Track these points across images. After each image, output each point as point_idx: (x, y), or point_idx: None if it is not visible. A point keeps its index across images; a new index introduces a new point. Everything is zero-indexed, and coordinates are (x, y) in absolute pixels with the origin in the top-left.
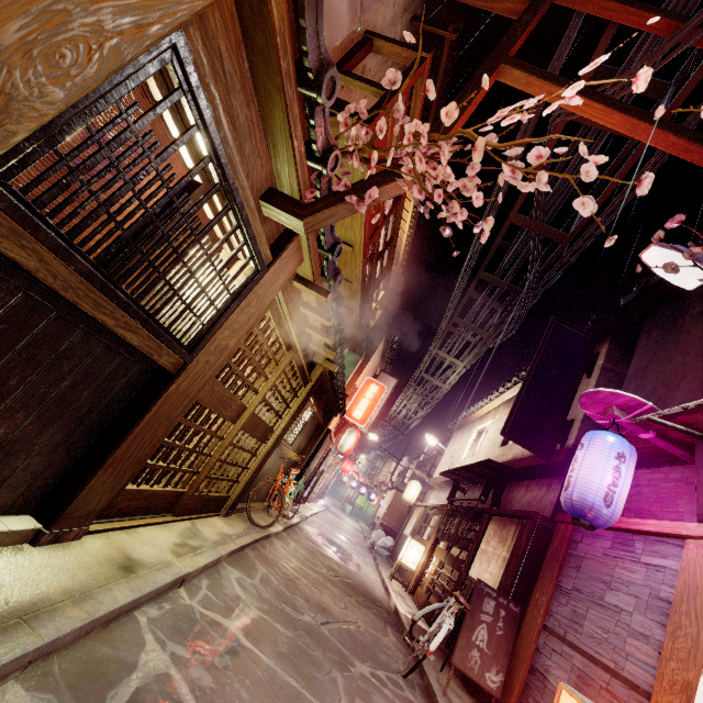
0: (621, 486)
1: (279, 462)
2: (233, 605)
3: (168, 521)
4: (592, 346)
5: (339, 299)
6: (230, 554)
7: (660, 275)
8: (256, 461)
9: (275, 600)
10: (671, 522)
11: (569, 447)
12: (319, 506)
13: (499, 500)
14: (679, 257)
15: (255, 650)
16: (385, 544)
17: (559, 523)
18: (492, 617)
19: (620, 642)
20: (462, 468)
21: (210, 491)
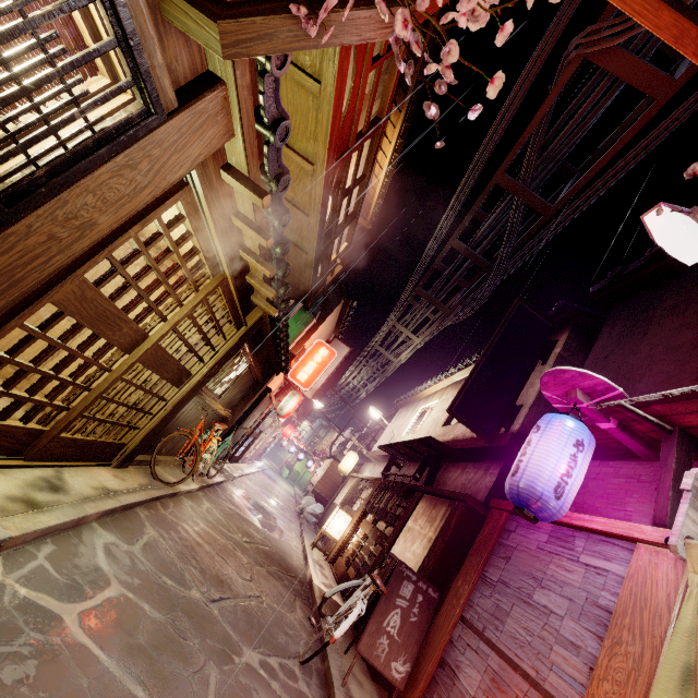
0: (574, 477)
1: (203, 415)
2: (82, 581)
3: (11, 465)
4: (552, 333)
5: (284, 215)
6: (105, 513)
7: (661, 243)
8: (165, 408)
9: (155, 572)
10: (623, 522)
11: (513, 432)
12: (252, 468)
13: (433, 479)
14: (688, 222)
15: (91, 647)
16: (314, 511)
17: (494, 509)
18: (408, 602)
19: (545, 648)
20: (402, 443)
21: (103, 436)
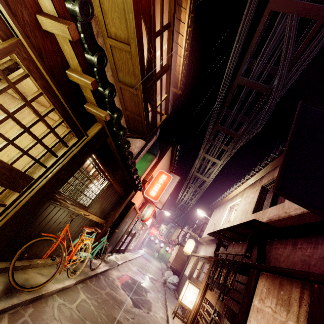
0: None
1: (77, 222)
2: None
3: None
4: None
5: None
6: None
7: None
8: (5, 213)
9: None
10: None
11: None
12: (135, 255)
13: (264, 256)
14: None
15: None
16: (172, 281)
17: None
18: None
19: None
20: (227, 229)
21: None
